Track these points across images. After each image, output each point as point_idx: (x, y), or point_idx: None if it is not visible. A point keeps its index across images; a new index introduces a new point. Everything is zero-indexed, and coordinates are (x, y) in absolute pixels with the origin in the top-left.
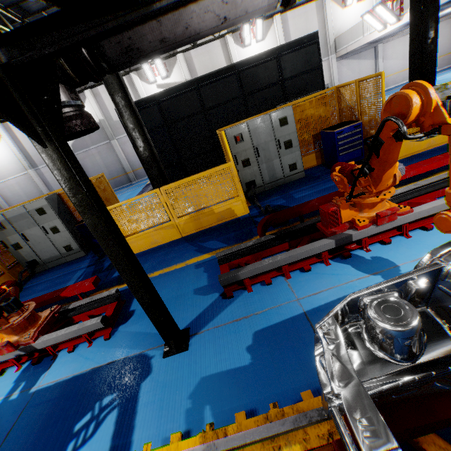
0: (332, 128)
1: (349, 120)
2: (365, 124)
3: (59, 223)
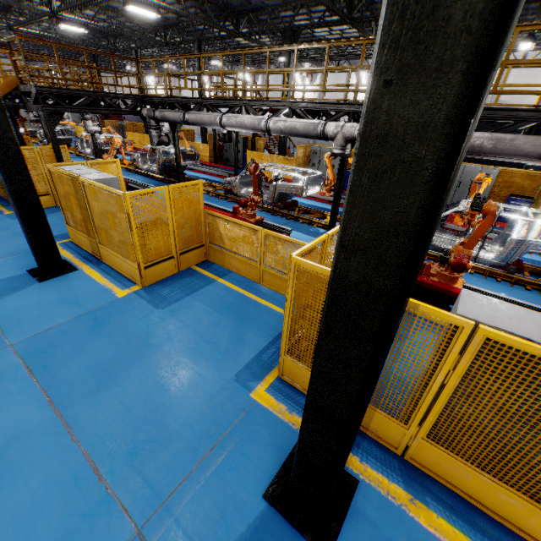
0: (514, 196)
1: (536, 198)
2: (536, 204)
3: (337, 165)
